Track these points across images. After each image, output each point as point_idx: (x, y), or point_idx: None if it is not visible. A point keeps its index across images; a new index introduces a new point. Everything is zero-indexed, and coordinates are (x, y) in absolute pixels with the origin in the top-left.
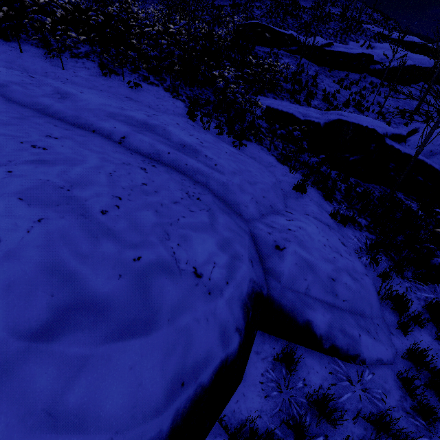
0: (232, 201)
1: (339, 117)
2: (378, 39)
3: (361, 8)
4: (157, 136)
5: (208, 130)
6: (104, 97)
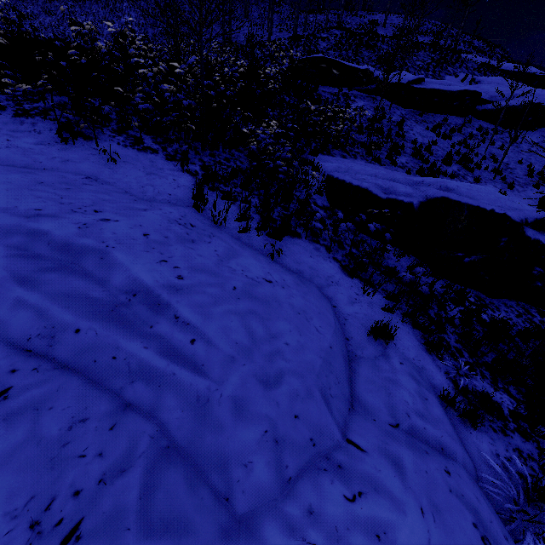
0: (210, 455)
1: (445, 194)
2: (484, 71)
3: (458, 35)
4: (74, 279)
5: (224, 225)
6: (23, 187)
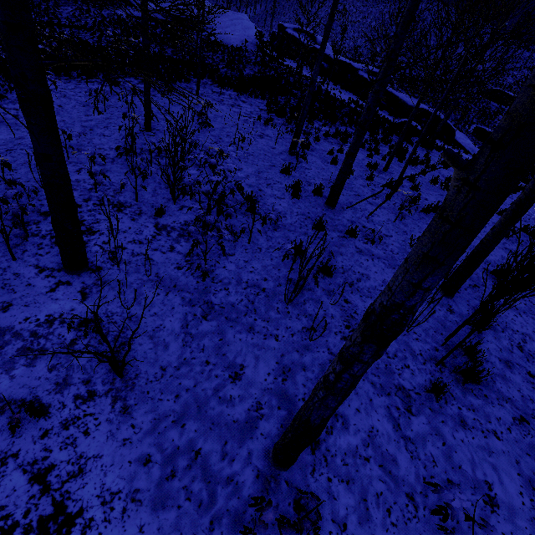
0: None
1: None
2: None
3: None
4: None
5: None
6: None
